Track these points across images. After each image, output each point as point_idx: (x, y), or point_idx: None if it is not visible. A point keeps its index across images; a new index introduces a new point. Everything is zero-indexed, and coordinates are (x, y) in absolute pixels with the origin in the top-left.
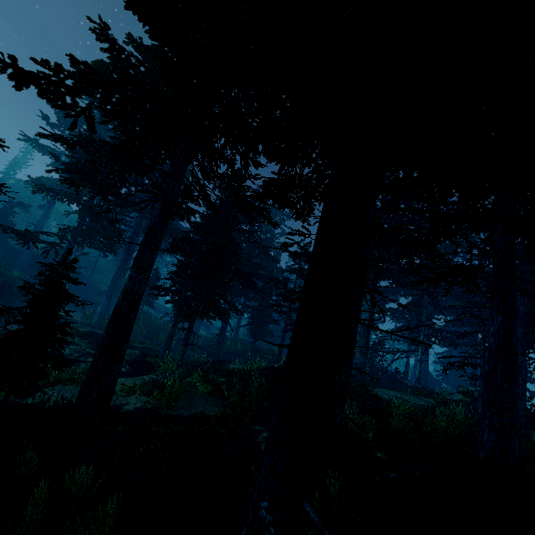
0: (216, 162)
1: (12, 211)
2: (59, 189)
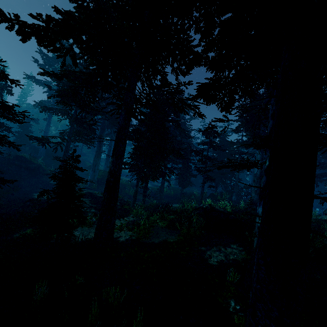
0: (154, 76)
1: (30, 124)
2: (53, 107)
